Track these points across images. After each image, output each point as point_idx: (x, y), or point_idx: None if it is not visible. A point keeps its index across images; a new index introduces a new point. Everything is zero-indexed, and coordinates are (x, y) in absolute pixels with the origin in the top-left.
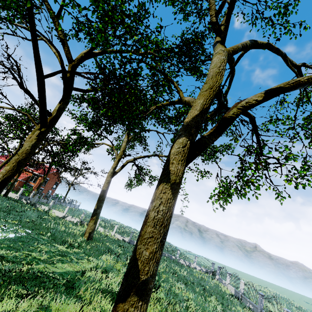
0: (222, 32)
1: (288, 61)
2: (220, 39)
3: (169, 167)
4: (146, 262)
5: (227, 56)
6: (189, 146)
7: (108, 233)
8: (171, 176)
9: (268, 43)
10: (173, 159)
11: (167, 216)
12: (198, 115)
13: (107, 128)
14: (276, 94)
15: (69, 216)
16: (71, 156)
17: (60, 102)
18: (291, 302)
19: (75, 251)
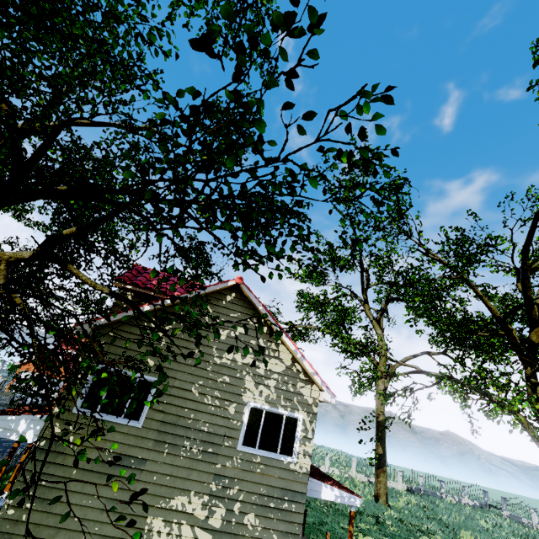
0: None
1: None
2: None
3: None
4: None
5: None
6: None
7: (346, 474)
8: None
9: None
10: None
11: None
12: None
13: (460, 358)
14: None
15: None
16: None
17: (535, 378)
18: None
19: None
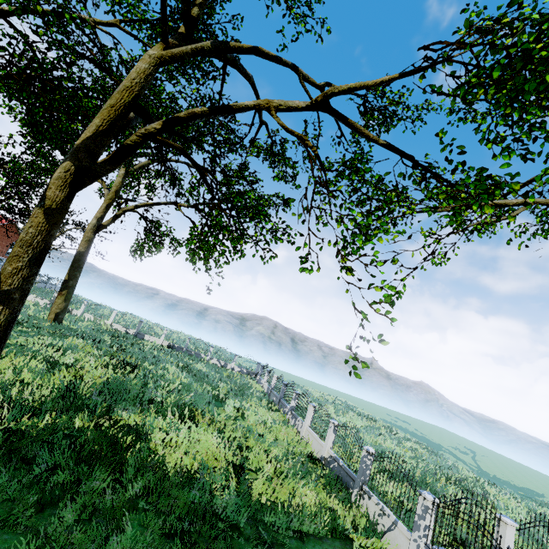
0: (190, 18)
1: (301, 77)
2: (184, 30)
3: (46, 192)
4: (9, 276)
5: (156, 64)
6: (76, 172)
7: (102, 322)
8: (46, 201)
9: (254, 48)
10: (52, 184)
11: (39, 239)
12: (90, 138)
13: (61, 147)
14: (176, 124)
15: (31, 295)
16: (26, 193)
17: None
18: (357, 409)
19: (21, 330)
